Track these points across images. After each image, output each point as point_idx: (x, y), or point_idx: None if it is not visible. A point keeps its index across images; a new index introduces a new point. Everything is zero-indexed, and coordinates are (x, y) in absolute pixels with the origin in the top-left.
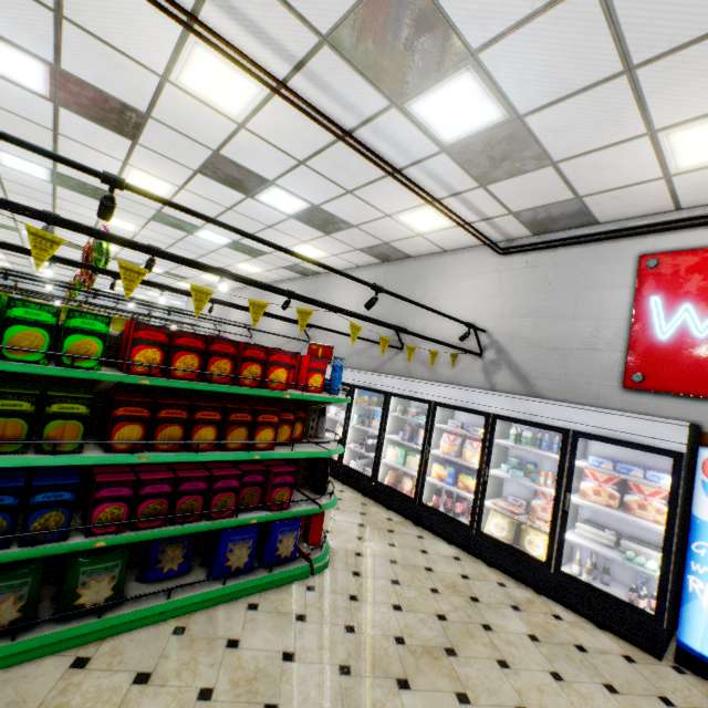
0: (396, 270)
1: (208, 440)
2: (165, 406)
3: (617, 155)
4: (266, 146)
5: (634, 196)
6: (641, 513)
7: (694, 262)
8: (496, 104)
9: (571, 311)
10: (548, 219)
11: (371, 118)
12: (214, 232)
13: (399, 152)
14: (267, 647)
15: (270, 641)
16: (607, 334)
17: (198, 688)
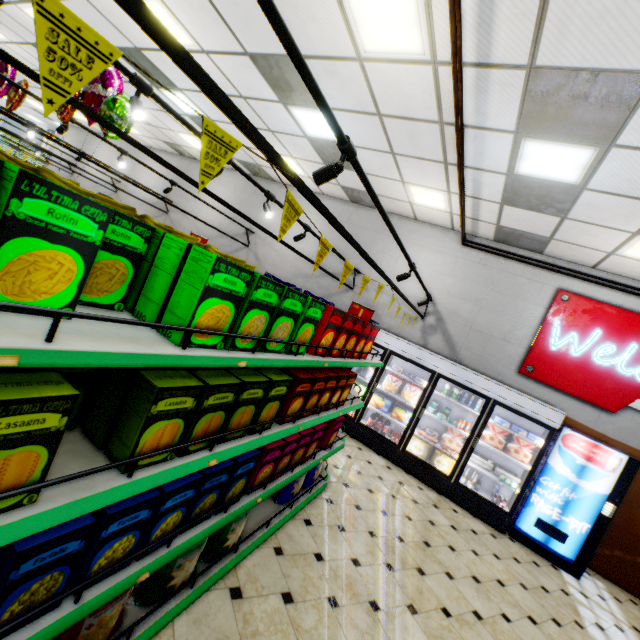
0: (363, 215)
1: (323, 404)
2: (318, 380)
3: (603, 233)
4: (362, 85)
5: (581, 252)
6: (514, 455)
7: (588, 307)
8: (581, 174)
9: (501, 309)
10: (515, 238)
11: (486, 128)
12: (190, 100)
13: (475, 157)
14: (340, 557)
15: (338, 551)
16: (520, 334)
17: (326, 598)
